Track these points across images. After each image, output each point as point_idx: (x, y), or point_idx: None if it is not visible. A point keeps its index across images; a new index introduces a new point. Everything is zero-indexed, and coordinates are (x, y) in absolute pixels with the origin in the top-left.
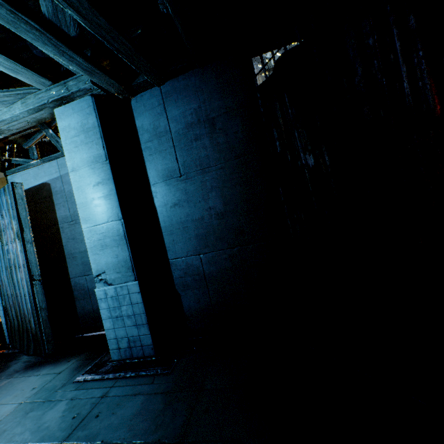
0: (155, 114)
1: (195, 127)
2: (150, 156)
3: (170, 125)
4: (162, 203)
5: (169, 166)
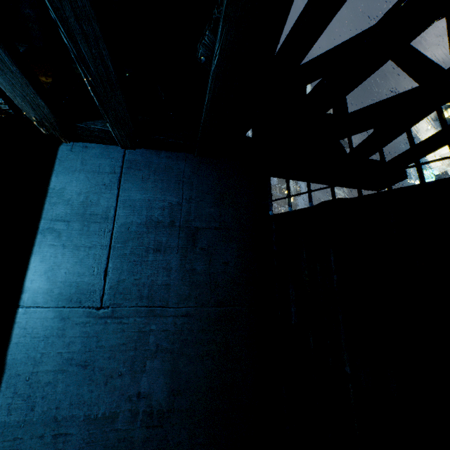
0: (97, 181)
1: (161, 230)
2: (51, 247)
3: (118, 209)
4: (27, 358)
5: (83, 280)
